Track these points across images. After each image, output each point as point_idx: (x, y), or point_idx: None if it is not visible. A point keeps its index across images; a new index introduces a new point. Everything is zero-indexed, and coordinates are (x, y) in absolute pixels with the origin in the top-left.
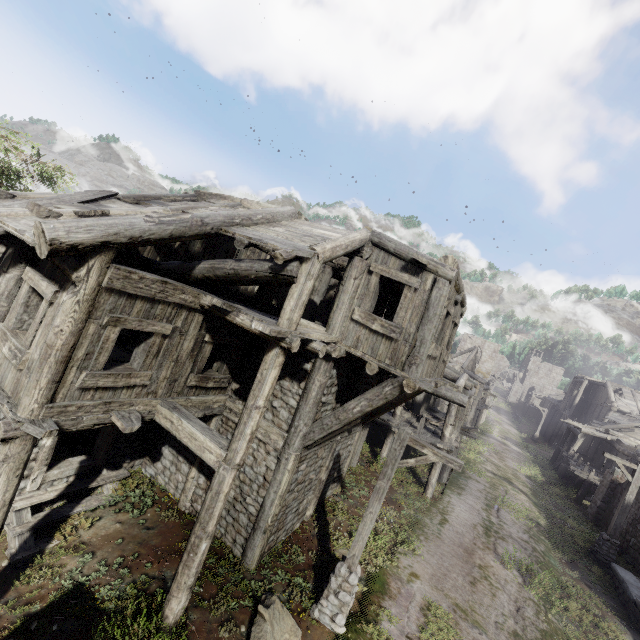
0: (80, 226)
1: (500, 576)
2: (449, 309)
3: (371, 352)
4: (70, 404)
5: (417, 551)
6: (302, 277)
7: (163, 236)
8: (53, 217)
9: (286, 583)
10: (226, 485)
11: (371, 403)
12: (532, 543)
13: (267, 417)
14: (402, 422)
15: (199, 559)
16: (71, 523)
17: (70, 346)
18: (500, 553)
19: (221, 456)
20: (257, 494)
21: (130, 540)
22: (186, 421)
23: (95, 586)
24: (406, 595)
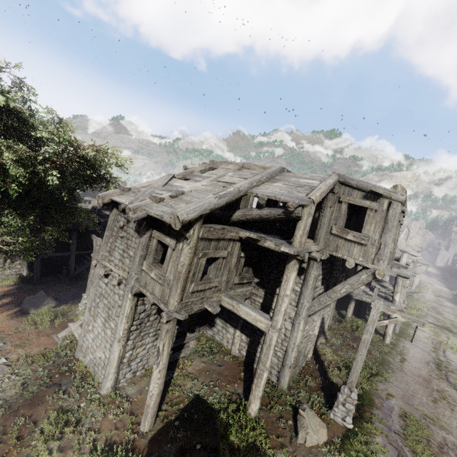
0: (191, 210)
1: (455, 397)
2: (400, 219)
3: (348, 253)
4: (188, 301)
5: (388, 380)
6: (305, 216)
7: (223, 204)
8: (161, 201)
9: (307, 398)
10: (273, 341)
11: (352, 286)
12: None
13: None
14: (359, 292)
15: (263, 382)
16: (180, 363)
17: (188, 271)
18: (452, 382)
19: (268, 324)
20: (281, 345)
21: (212, 372)
22: (242, 305)
23: (204, 396)
24: (387, 407)
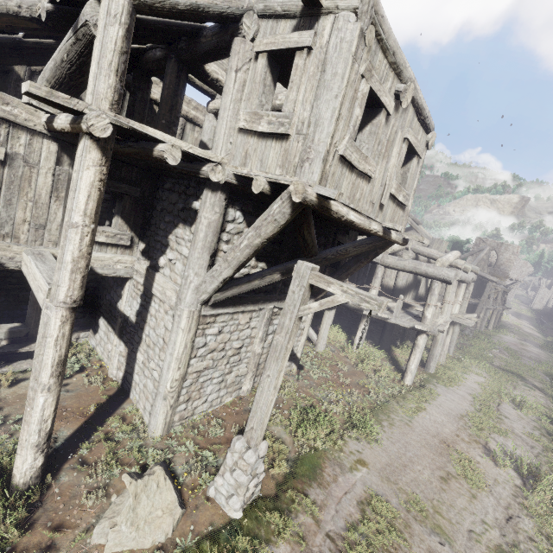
0: None
1: (487, 475)
2: (376, 90)
3: (260, 166)
4: None
5: (372, 436)
6: (100, 22)
7: None
8: None
9: (191, 455)
10: (53, 327)
11: (258, 231)
12: (543, 441)
13: (166, 273)
14: None
15: (39, 414)
16: None
17: None
18: (492, 448)
19: (46, 292)
20: (158, 358)
21: None
22: (34, 262)
23: None
24: (341, 483)
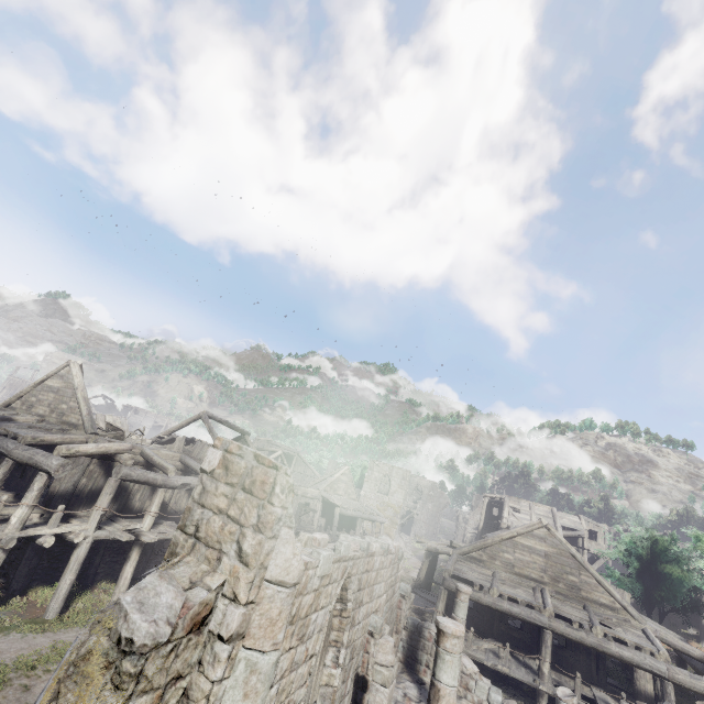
0: None
1: None
2: None
3: None
4: None
5: None
6: None
7: None
8: None
9: None
10: None
11: None
12: None
13: None
14: None
15: None
16: None
17: None
18: None
19: None
20: None
21: None
22: None
23: None
24: None
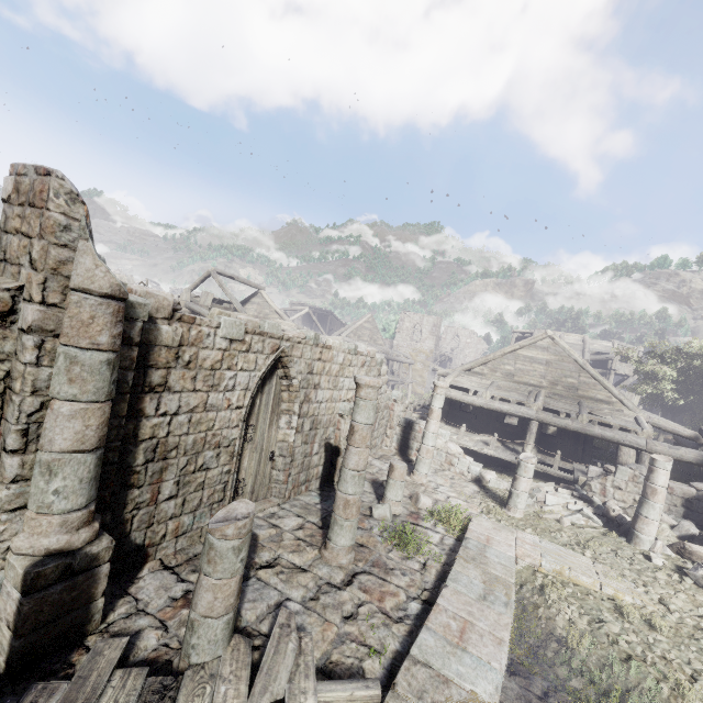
0: None
1: None
2: None
3: None
4: None
5: None
6: None
7: None
8: None
9: None
10: None
11: None
12: None
13: None
14: None
15: None
16: None
17: None
18: None
19: None
20: None
21: None
22: None
23: None
24: None
